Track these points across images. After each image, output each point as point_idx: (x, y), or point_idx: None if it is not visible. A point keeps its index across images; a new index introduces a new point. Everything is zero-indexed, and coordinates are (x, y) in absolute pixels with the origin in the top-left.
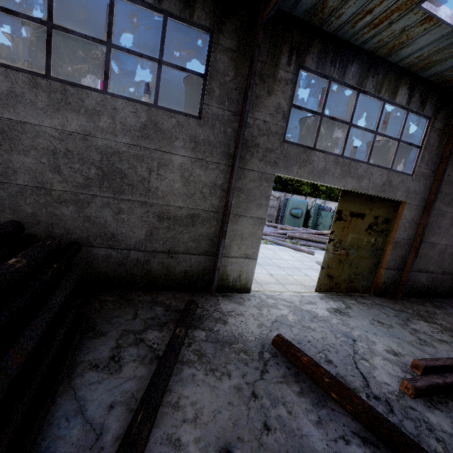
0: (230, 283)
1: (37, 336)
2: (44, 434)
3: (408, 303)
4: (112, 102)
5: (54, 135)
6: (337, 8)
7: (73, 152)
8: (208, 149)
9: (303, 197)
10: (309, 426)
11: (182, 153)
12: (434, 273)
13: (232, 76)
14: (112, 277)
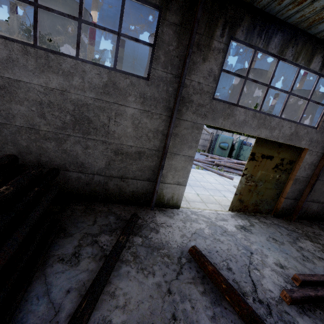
0: (165, 201)
1: (17, 243)
2: (21, 308)
3: (299, 224)
4: (82, 66)
5: (40, 90)
6: None
7: (54, 103)
8: (153, 103)
9: (230, 133)
10: (205, 320)
11: (133, 106)
12: None
13: (175, 46)
14: (82, 192)
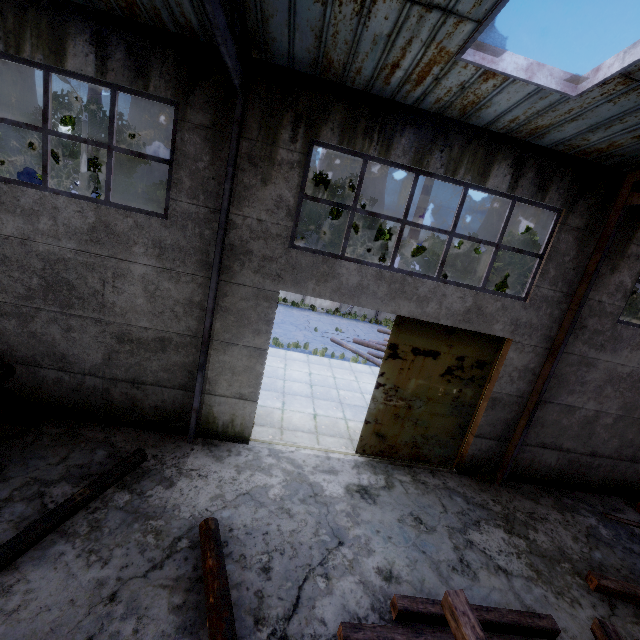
0: (219, 428)
1: None
2: None
3: (508, 493)
4: (52, 201)
5: None
6: (348, 62)
7: (11, 259)
8: (179, 257)
9: None
10: None
11: (144, 262)
12: (574, 453)
13: (208, 162)
14: (66, 404)
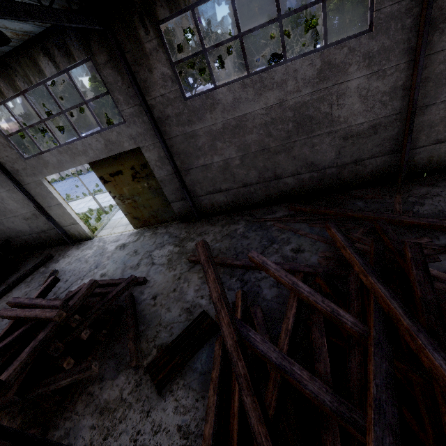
0: (79, 237)
1: None
2: None
3: (200, 225)
4: None
5: None
6: None
7: None
8: (6, 184)
9: None
10: None
11: (2, 191)
12: (232, 189)
13: None
14: (37, 245)
